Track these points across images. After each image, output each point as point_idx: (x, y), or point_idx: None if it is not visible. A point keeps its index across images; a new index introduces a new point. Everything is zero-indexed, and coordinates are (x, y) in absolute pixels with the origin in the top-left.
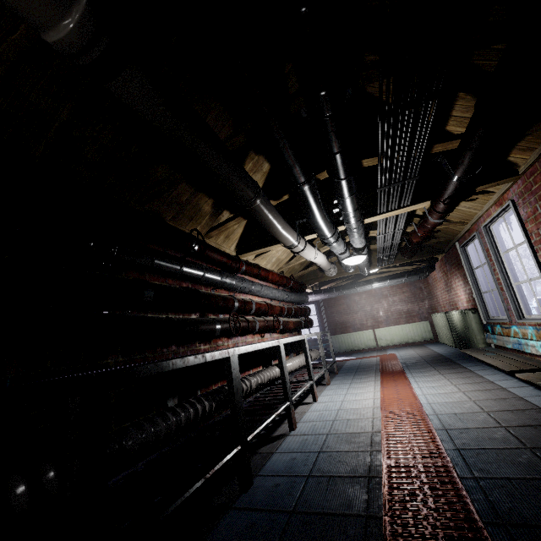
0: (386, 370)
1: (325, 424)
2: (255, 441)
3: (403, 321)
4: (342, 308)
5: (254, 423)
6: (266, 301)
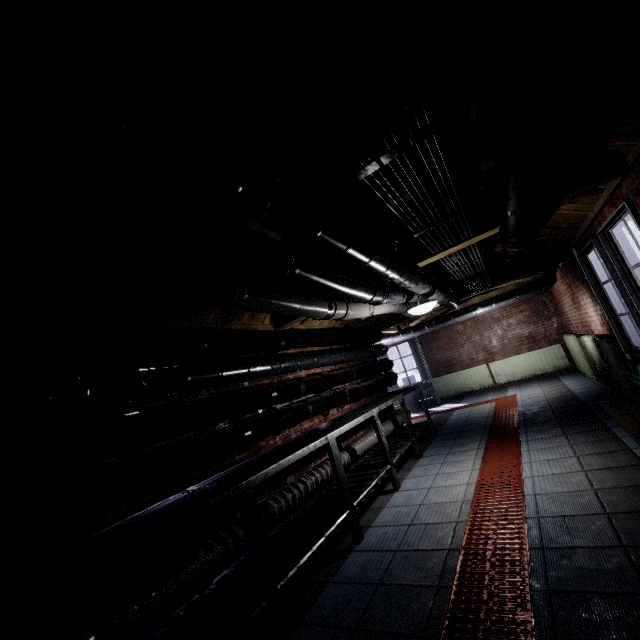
0: (497, 428)
1: (398, 532)
2: (314, 560)
3: (526, 349)
4: (443, 343)
5: (295, 555)
6: (323, 372)
